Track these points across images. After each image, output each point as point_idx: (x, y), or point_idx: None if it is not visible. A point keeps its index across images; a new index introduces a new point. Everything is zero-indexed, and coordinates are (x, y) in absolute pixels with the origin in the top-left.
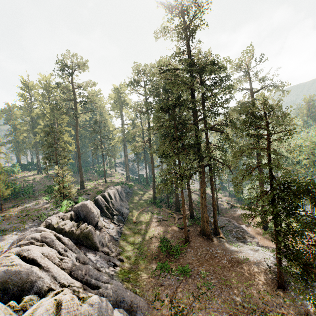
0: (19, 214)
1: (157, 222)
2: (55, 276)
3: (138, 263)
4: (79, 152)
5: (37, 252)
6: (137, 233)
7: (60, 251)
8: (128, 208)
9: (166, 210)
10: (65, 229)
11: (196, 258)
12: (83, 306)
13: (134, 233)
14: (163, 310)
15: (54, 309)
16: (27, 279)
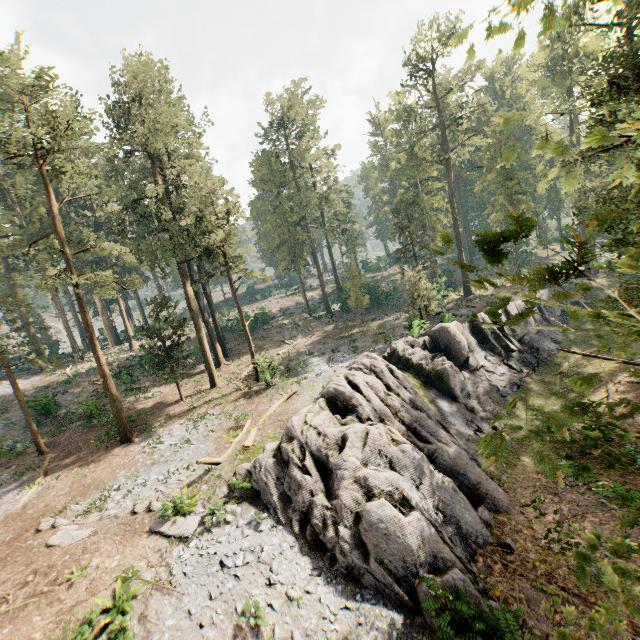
0: (376, 330)
1: (624, 385)
2: (376, 409)
3: (527, 444)
4: (456, 229)
5: (361, 379)
6: (556, 394)
7: (391, 386)
8: (557, 341)
9: None
10: (412, 361)
11: None
12: (391, 447)
13: (549, 393)
14: (536, 524)
15: (363, 435)
16: (350, 402)
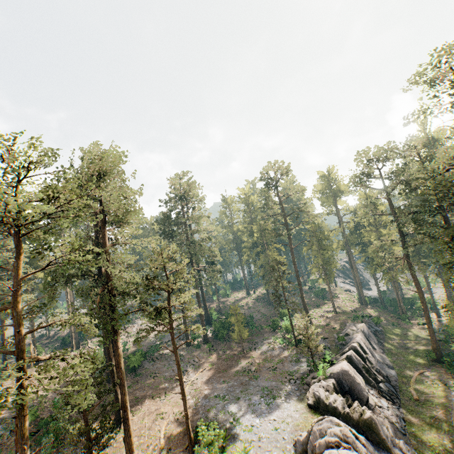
0: (264, 363)
1: None
2: None
3: None
4: (298, 277)
5: None
6: (432, 425)
7: None
8: (391, 366)
9: None
10: (338, 409)
11: None
12: None
13: (425, 423)
14: None
15: None
16: None
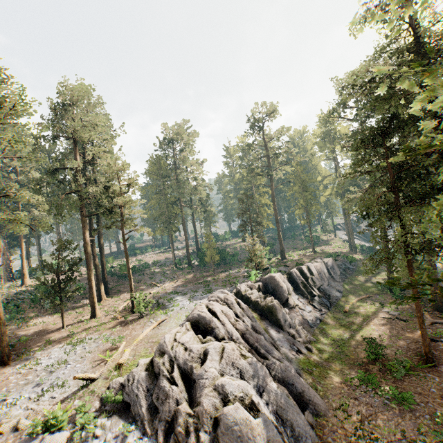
0: (224, 278)
1: (383, 320)
2: (228, 331)
3: (331, 361)
4: (276, 216)
5: (218, 308)
6: (344, 326)
7: (238, 314)
8: (340, 291)
9: (412, 305)
10: (251, 298)
11: (439, 393)
12: (241, 360)
13: (340, 325)
14: (346, 424)
15: (220, 350)
16: (210, 325)
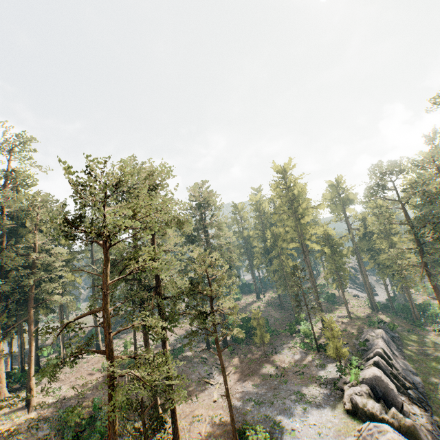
0: (289, 367)
1: None
2: None
3: None
4: (314, 283)
5: None
6: None
7: None
8: (414, 373)
9: None
10: (377, 415)
11: None
12: None
13: None
14: None
15: None
16: None
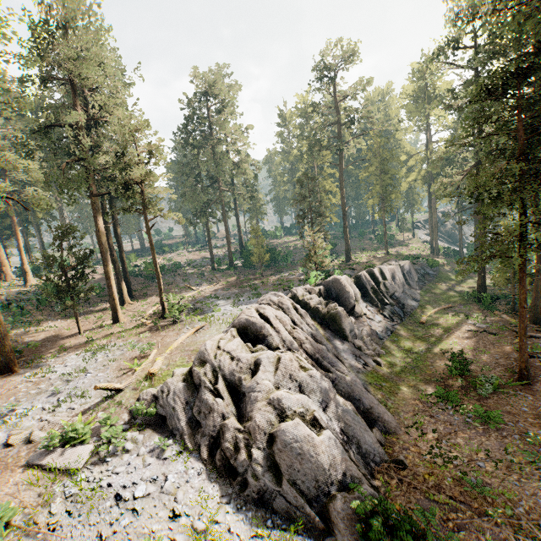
0: (275, 282)
1: (468, 333)
2: (284, 339)
3: (403, 377)
4: (343, 206)
5: (271, 312)
6: (420, 339)
7: (295, 321)
8: (416, 299)
9: (504, 317)
10: (310, 304)
11: (532, 413)
12: (301, 372)
13: (415, 337)
14: (420, 442)
15: (275, 361)
16: (261, 332)
